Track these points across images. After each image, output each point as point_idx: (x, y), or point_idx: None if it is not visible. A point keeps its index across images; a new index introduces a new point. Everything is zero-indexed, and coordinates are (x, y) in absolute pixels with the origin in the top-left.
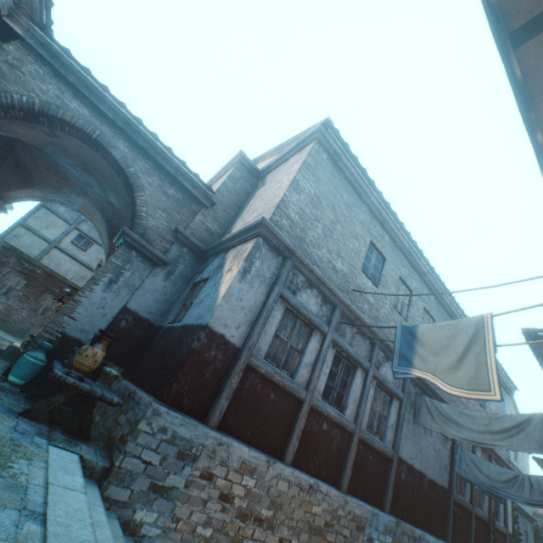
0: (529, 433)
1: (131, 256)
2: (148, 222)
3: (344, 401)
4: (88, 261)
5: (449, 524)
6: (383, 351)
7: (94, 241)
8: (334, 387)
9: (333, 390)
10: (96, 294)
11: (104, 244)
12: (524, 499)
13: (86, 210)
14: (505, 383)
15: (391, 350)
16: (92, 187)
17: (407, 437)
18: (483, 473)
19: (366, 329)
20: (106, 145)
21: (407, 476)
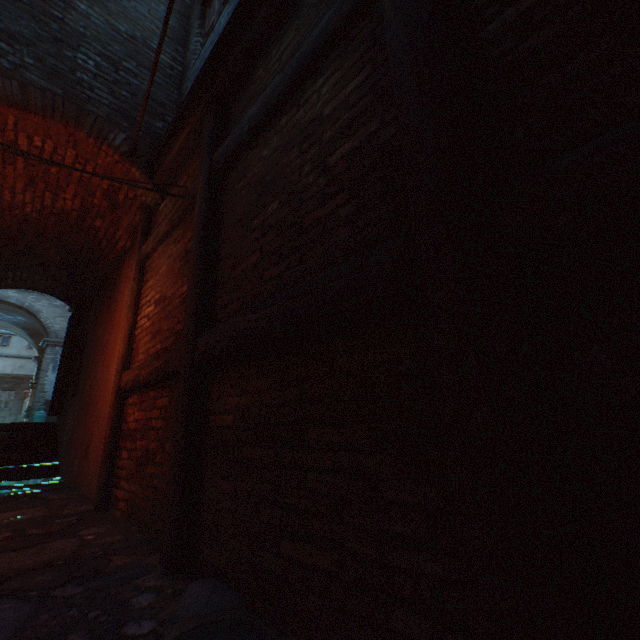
0: None
1: (58, 350)
2: (56, 328)
3: None
4: (17, 353)
5: None
6: None
7: (11, 335)
8: None
9: None
10: (51, 377)
11: (30, 342)
12: None
13: (2, 326)
14: None
15: None
16: (2, 316)
17: None
18: None
19: None
20: (3, 299)
21: None
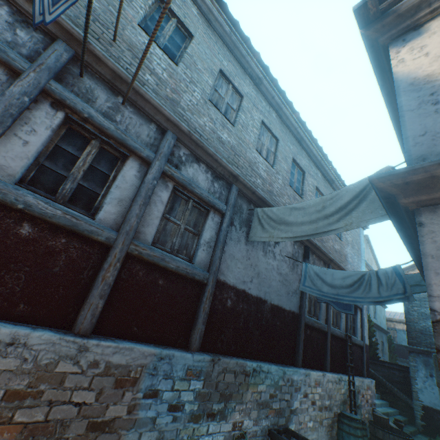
0: (372, 198)
1: None
2: None
3: (101, 203)
4: None
5: (299, 349)
6: (187, 147)
7: None
8: (70, 176)
9: (67, 181)
10: None
11: None
12: (372, 299)
13: None
14: None
15: (199, 145)
16: None
17: (237, 259)
18: (327, 284)
19: (144, 103)
20: None
21: (237, 304)
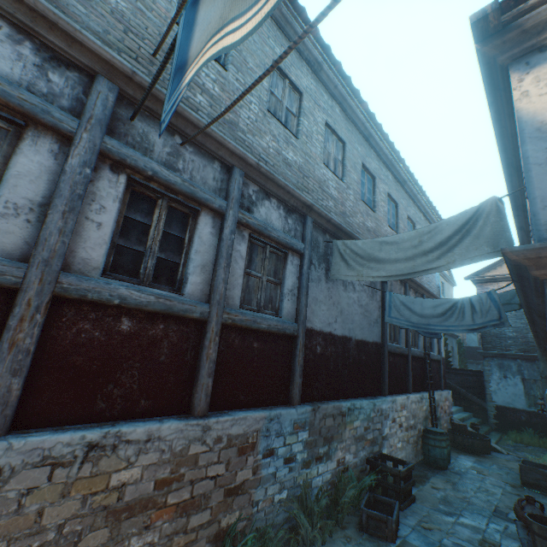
0: (477, 234)
1: None
2: None
3: (183, 273)
4: None
5: (385, 378)
6: (255, 182)
7: None
8: (147, 251)
9: (146, 258)
10: None
11: None
12: (466, 327)
13: None
14: (433, 220)
15: (269, 178)
16: None
17: (320, 301)
18: (416, 314)
19: (204, 138)
20: None
21: (326, 348)
